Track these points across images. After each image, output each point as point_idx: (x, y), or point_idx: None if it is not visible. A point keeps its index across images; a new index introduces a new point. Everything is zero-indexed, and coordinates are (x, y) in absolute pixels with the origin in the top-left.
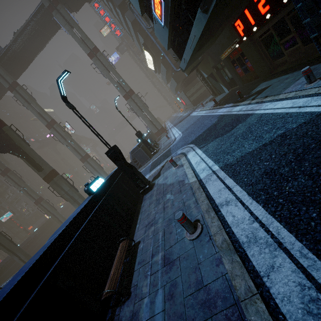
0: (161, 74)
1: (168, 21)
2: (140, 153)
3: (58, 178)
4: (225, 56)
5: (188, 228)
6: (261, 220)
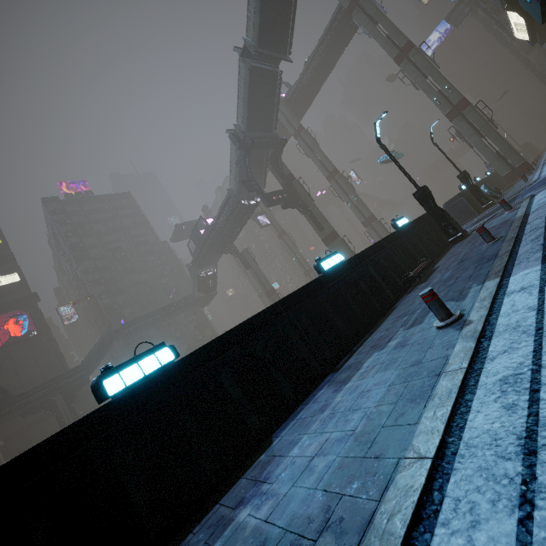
0: None
1: None
2: (461, 205)
3: (338, 242)
4: None
5: (485, 237)
6: None
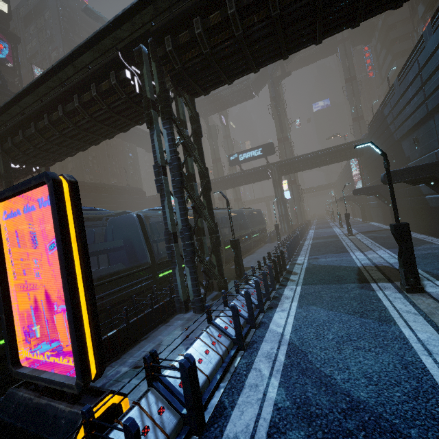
0: None
1: None
2: None
3: (288, 143)
4: None
5: None
6: None
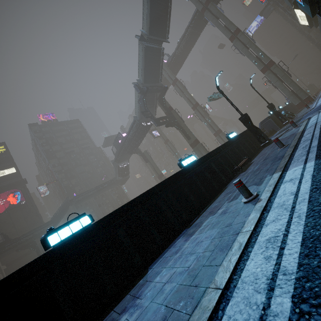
0: None
1: (307, 2)
2: (270, 123)
3: (199, 145)
4: None
5: (278, 145)
6: (314, 134)
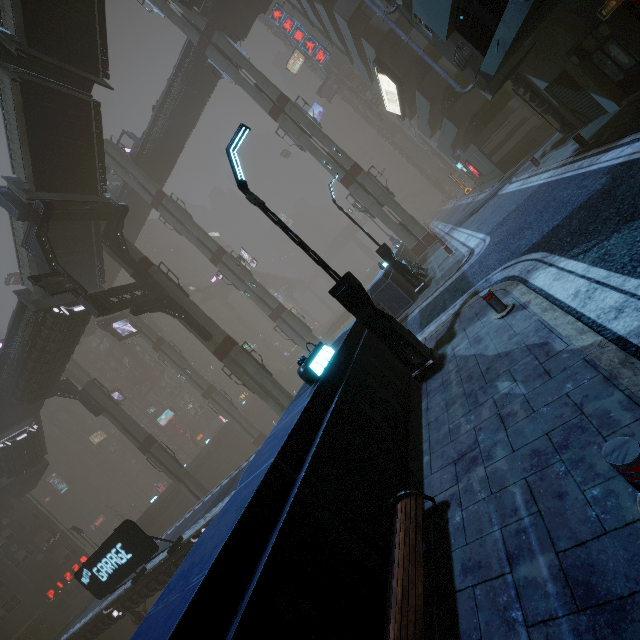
0: (413, 122)
1: None
2: (390, 291)
3: (237, 352)
4: (619, 3)
5: None
6: None
